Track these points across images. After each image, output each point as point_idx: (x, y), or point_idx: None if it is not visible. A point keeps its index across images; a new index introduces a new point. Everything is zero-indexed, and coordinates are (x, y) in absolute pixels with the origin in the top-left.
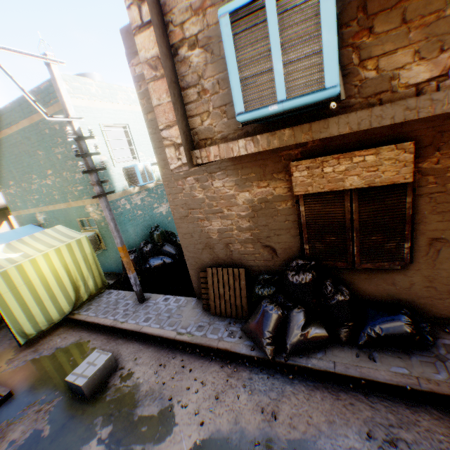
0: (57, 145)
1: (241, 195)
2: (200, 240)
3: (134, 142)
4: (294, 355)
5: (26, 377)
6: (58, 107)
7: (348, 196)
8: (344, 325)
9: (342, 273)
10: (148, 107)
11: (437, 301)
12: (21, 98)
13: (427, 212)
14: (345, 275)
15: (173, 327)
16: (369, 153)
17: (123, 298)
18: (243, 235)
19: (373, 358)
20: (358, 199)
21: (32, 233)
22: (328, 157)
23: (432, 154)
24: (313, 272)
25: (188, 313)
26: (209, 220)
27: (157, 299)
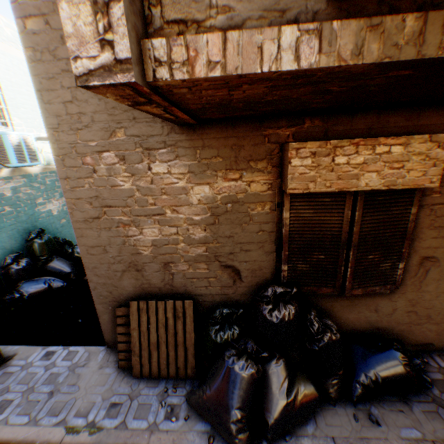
0: None
1: (197, 189)
2: (120, 256)
3: (7, 100)
4: (276, 437)
5: None
6: None
7: (350, 201)
8: (335, 375)
9: (321, 300)
10: (27, 4)
11: (416, 326)
12: None
13: (424, 227)
14: (325, 303)
15: (59, 415)
16: (397, 142)
17: None
18: (194, 251)
19: (375, 419)
20: (363, 205)
21: None
22: (343, 141)
23: None
24: (294, 303)
25: (91, 378)
26: (139, 226)
27: (31, 355)
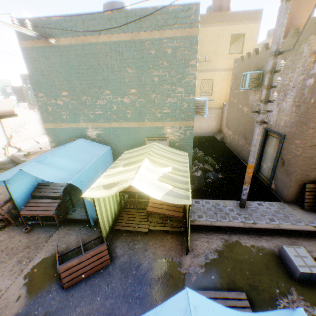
0: (157, 68)
1: None
2: None
3: None
4: None
5: (229, 279)
6: (180, 33)
7: None
8: None
9: None
10: None
11: None
12: (131, 10)
13: None
14: None
15: (301, 223)
16: None
17: (218, 205)
18: None
19: None
20: None
21: (93, 147)
22: None
23: None
24: None
25: (295, 212)
26: None
27: (251, 204)
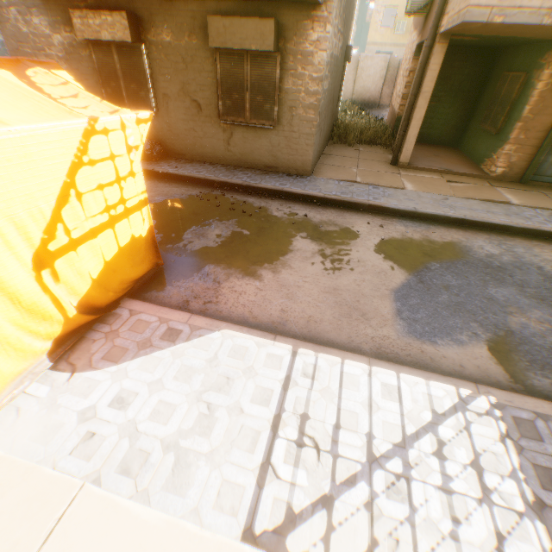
0: None
1: (56, 37)
2: None
3: None
4: None
5: None
6: None
7: (114, 51)
8: None
9: None
10: None
11: (175, 141)
12: None
13: (158, 74)
14: None
15: None
16: (109, 16)
17: None
18: None
19: None
20: (118, 54)
21: None
22: (89, 13)
23: (151, 31)
24: None
25: None
26: (38, 58)
27: None
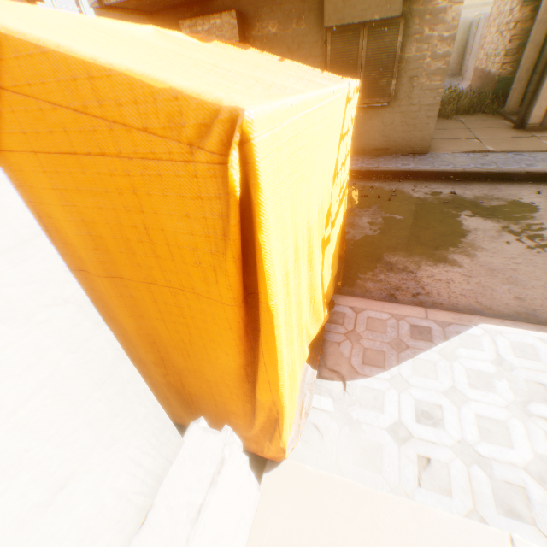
0: None
1: None
2: None
3: (83, 4)
4: None
5: None
6: None
7: None
8: None
9: None
10: None
11: None
12: None
13: None
14: None
15: None
16: (217, 19)
17: None
18: None
19: None
20: None
21: None
22: (198, 20)
23: (256, 26)
24: None
25: None
26: None
27: None
